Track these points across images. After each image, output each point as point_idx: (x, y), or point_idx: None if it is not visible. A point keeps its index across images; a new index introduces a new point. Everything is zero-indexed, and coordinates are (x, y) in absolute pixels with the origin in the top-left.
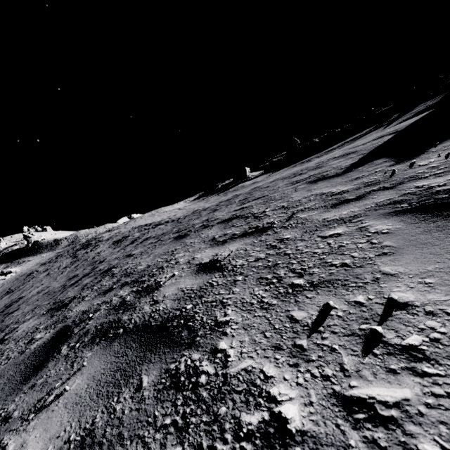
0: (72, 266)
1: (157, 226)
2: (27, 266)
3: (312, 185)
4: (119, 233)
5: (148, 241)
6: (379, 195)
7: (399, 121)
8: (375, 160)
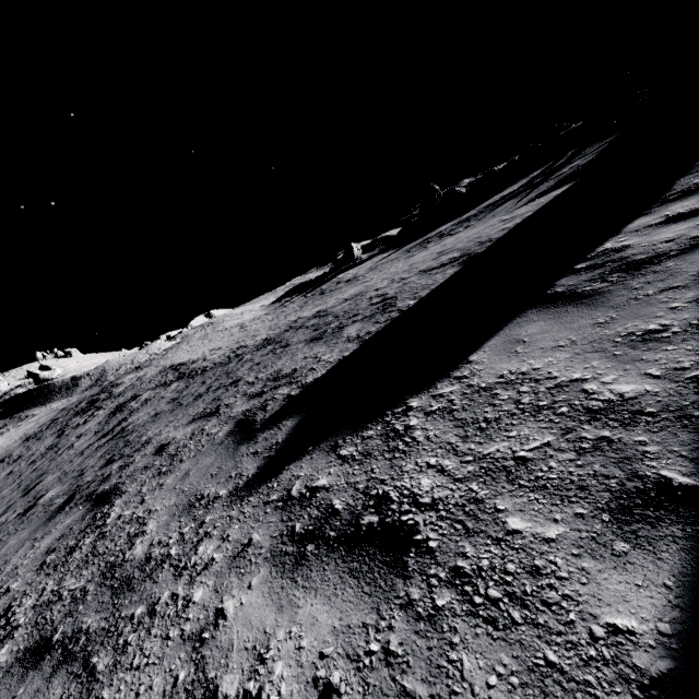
0: (38, 462)
1: (173, 384)
2: (11, 440)
3: (215, 446)
4: (139, 382)
5: (101, 451)
6: (26, 688)
7: (531, 196)
8: (294, 416)
